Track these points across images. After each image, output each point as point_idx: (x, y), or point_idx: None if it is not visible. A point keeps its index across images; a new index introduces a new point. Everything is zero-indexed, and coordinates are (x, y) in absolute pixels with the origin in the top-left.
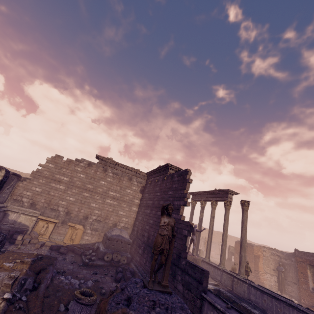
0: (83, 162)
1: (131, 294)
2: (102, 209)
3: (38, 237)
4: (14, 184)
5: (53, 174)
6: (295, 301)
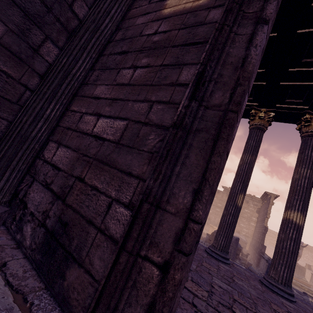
0: None
1: None
2: None
3: None
4: None
5: None
6: None
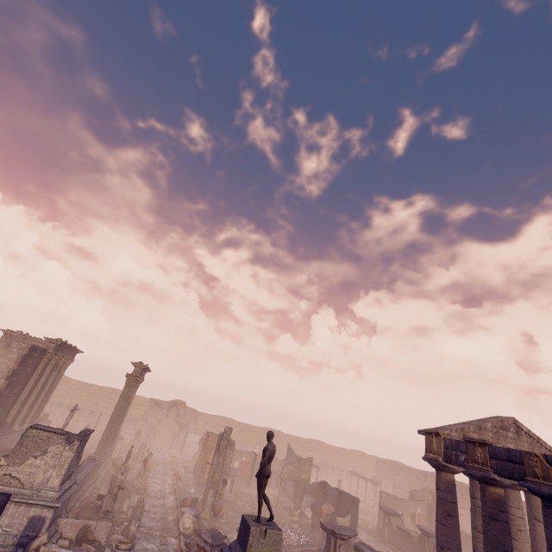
0: None
1: None
2: None
3: None
4: None
5: None
6: (201, 497)
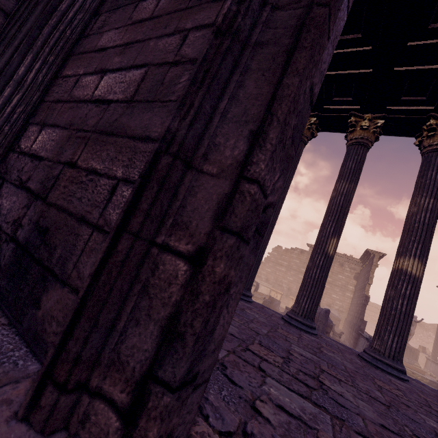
0: (297, 250)
1: None
2: None
3: None
4: None
5: (277, 260)
6: None
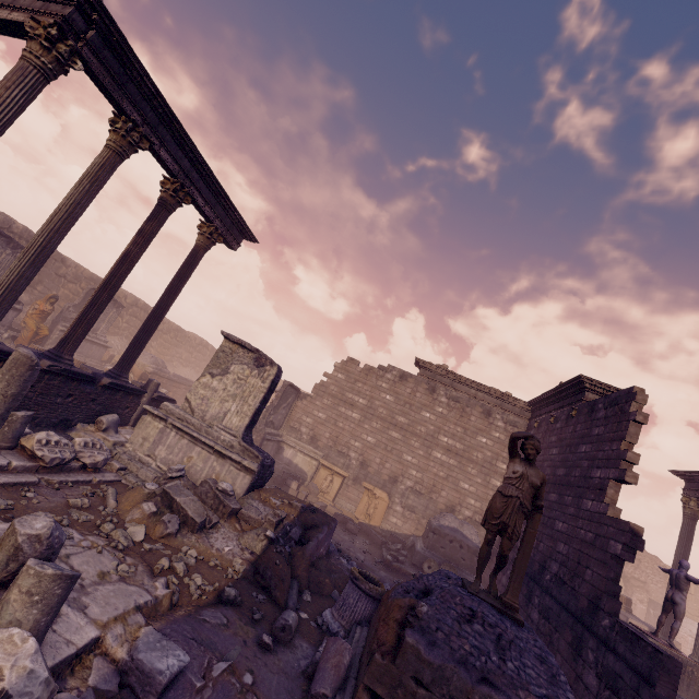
0: (391, 372)
1: (432, 585)
2: (425, 470)
3: (317, 494)
4: (292, 402)
5: (343, 392)
6: None
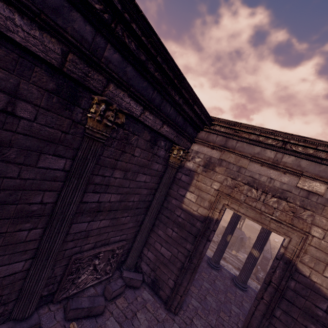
0: None
1: None
2: None
3: None
4: None
5: None
6: None
